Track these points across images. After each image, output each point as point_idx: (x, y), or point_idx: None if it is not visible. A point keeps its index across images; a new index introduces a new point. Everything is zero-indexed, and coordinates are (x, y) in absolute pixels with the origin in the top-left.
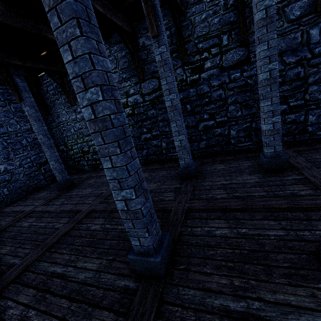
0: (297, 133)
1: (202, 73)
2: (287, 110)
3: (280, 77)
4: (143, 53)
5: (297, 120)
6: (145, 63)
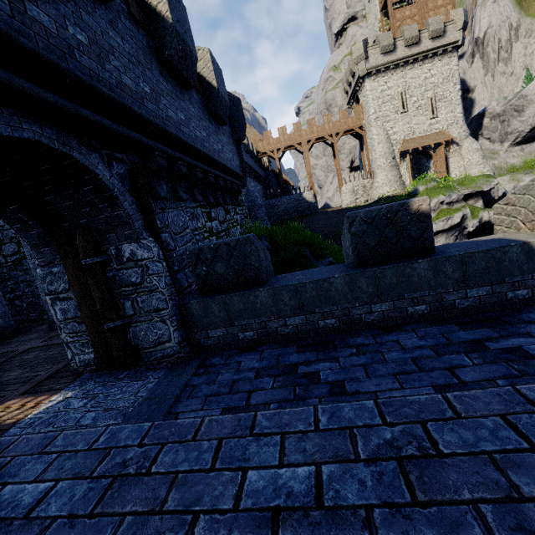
0: None
1: None
2: None
3: None
4: (1, 221)
5: None
6: (3, 229)
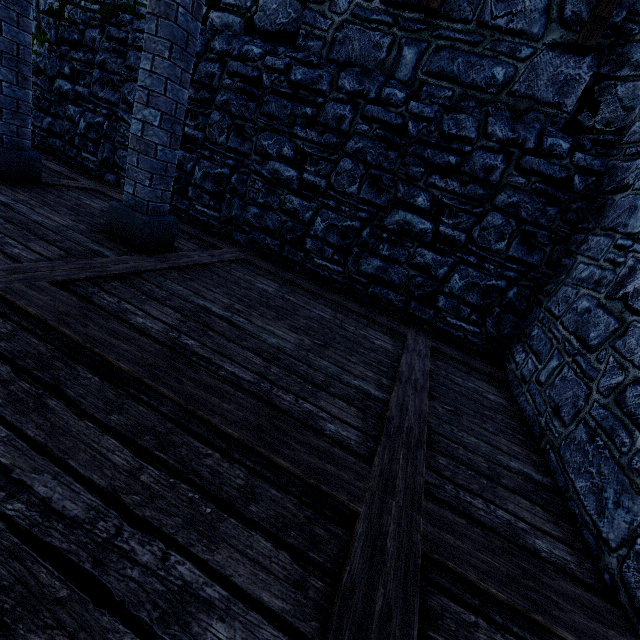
0: (290, 240)
1: (215, 12)
2: (293, 183)
3: (313, 107)
4: None
5: (300, 214)
6: None
